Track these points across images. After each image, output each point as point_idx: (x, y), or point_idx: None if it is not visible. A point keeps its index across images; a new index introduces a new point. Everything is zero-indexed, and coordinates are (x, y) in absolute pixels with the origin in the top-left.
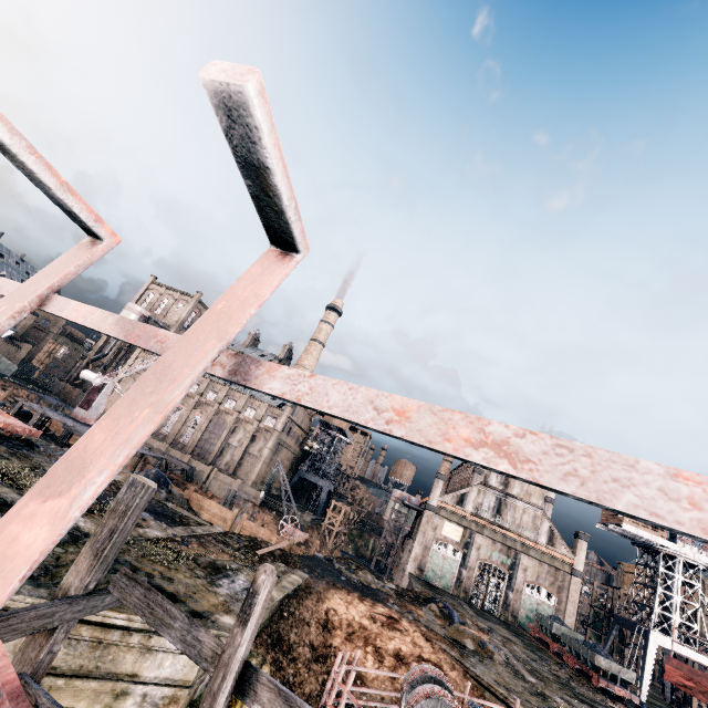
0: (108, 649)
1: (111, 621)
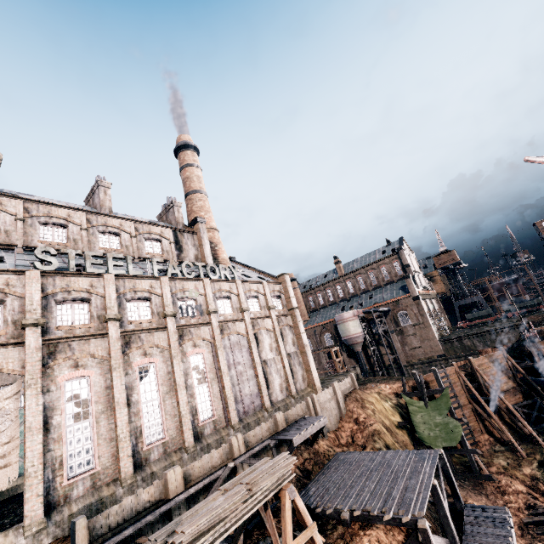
0: None
1: None
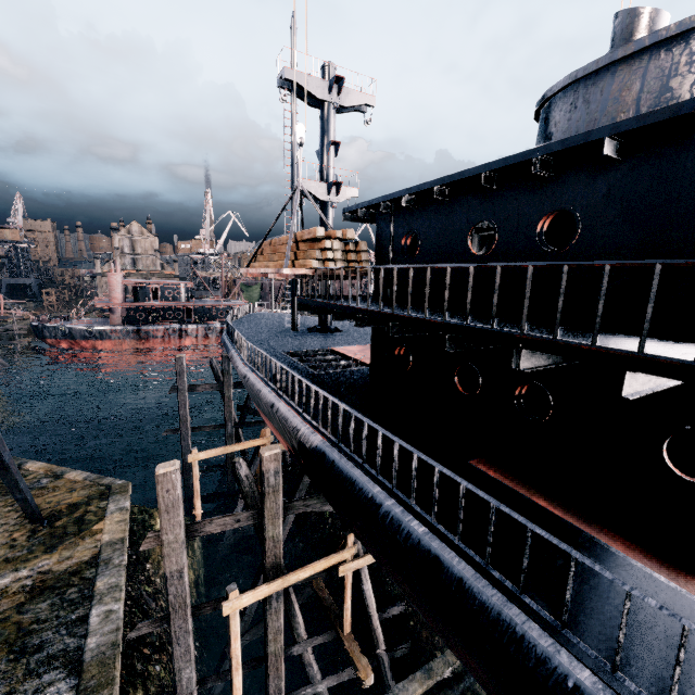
0: None
1: None
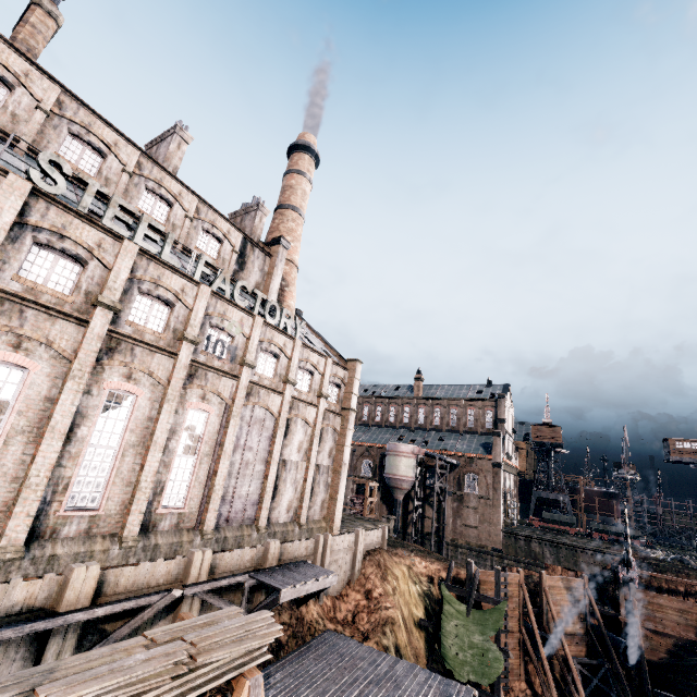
0: None
1: None
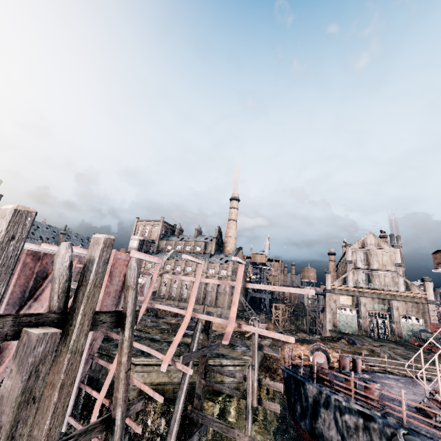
0: (211, 374)
1: (209, 363)
